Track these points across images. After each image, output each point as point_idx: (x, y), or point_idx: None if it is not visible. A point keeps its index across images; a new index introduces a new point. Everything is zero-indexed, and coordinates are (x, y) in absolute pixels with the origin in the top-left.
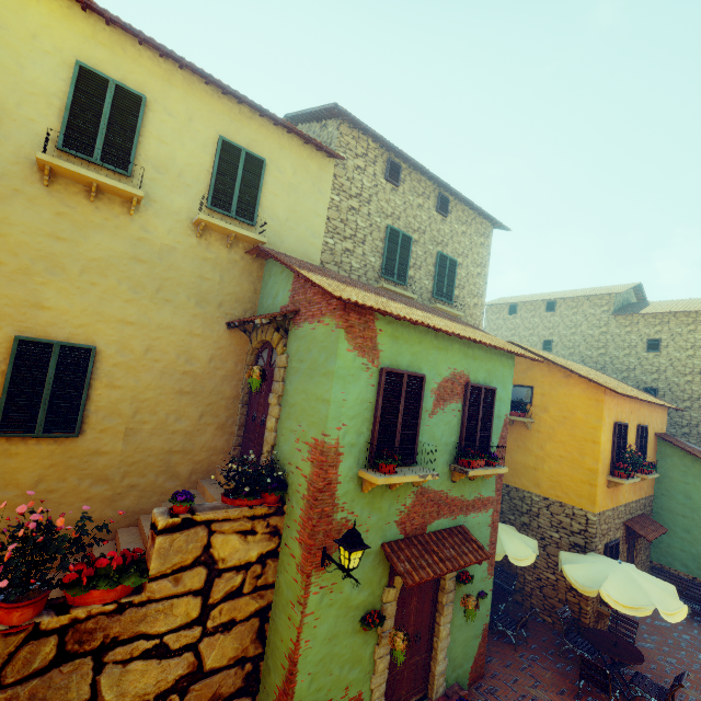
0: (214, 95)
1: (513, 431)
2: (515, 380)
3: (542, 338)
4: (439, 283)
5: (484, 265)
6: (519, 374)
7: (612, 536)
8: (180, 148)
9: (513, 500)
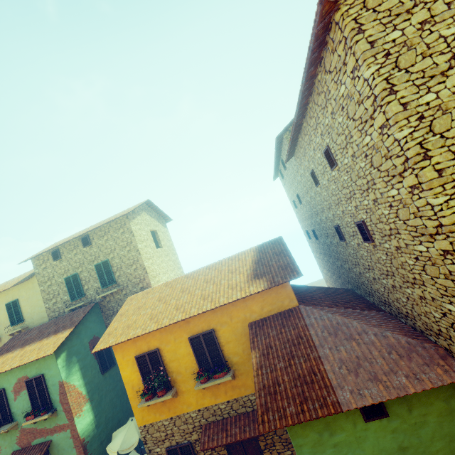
0: (1, 293)
1: None
2: None
3: (295, 194)
4: (102, 279)
5: (131, 242)
6: None
7: (181, 439)
8: (1, 315)
9: None
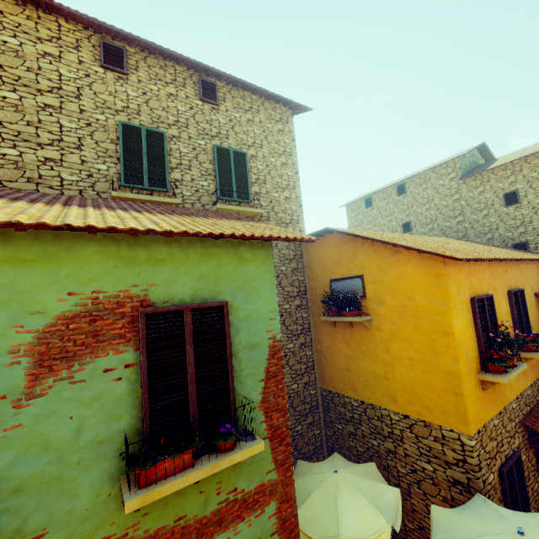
0: None
1: (354, 333)
2: (343, 272)
3: (401, 222)
4: (224, 181)
5: (290, 153)
6: (346, 263)
7: (508, 449)
8: None
9: (371, 420)
